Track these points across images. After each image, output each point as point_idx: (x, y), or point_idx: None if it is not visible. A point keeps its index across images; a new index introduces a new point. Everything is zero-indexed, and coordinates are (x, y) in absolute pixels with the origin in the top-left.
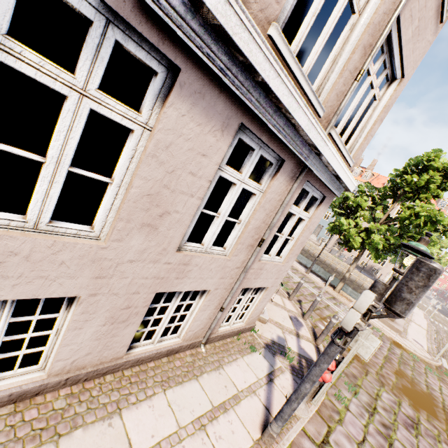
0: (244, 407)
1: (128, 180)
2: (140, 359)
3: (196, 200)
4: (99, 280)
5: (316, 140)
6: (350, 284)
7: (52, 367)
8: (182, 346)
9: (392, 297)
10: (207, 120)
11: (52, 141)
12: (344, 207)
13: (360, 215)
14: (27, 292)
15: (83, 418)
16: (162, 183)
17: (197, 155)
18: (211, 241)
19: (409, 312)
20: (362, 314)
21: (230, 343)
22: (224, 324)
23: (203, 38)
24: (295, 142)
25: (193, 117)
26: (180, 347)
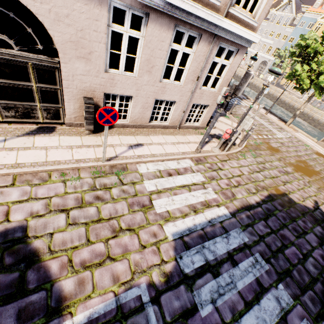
0: (191, 145)
1: (140, 56)
2: (154, 126)
3: (163, 60)
4: (137, 91)
5: (214, 21)
6: (322, 129)
7: (130, 120)
8: (169, 126)
9: (236, 89)
10: (161, 28)
11: (122, 47)
12: (302, 55)
13: (318, 60)
14: (122, 93)
15: (139, 134)
16: (150, 55)
17: (160, 42)
18: (173, 78)
19: (240, 93)
20: (223, 97)
21: (191, 131)
22: (188, 122)
23: (154, 1)
24: (204, 24)
25: (156, 28)
26: (168, 126)
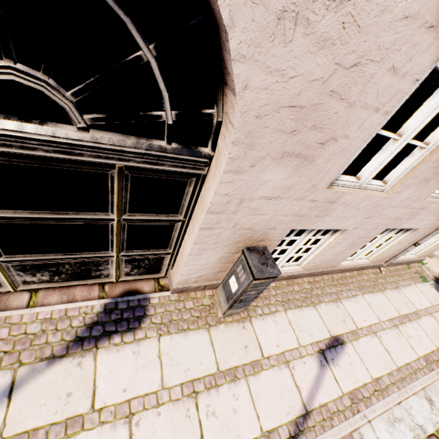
0: (424, 322)
1: (438, 143)
2: (343, 269)
3: None
4: (365, 219)
5: None
6: None
7: (307, 266)
8: (369, 265)
9: None
10: None
11: (415, 122)
12: None
13: None
14: (331, 225)
15: (322, 298)
16: None
17: None
18: None
19: None
20: None
21: (401, 270)
22: None
23: None
24: None
25: None
26: (367, 266)
